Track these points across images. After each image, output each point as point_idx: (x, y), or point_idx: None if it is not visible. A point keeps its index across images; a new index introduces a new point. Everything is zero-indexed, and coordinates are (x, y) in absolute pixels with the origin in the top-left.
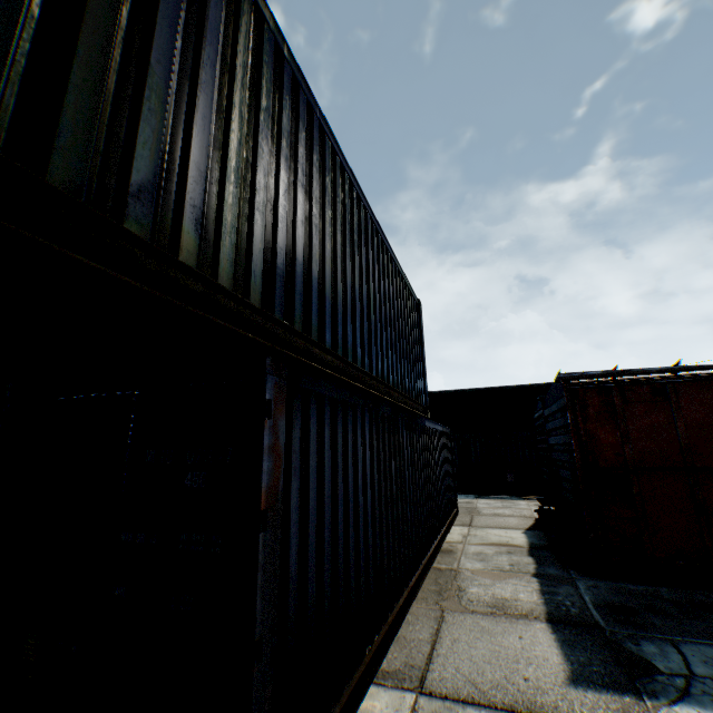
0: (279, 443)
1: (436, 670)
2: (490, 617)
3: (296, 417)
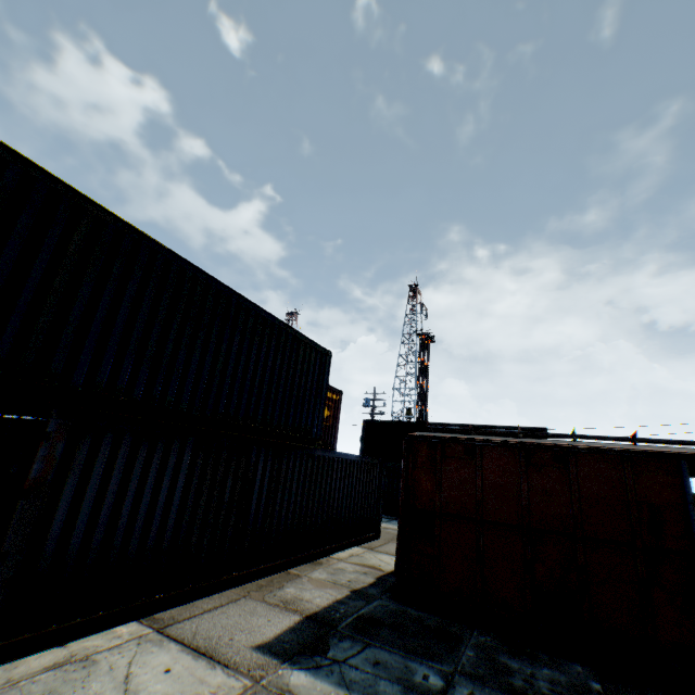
0: (55, 456)
1: (184, 623)
2: (269, 606)
3: (86, 441)
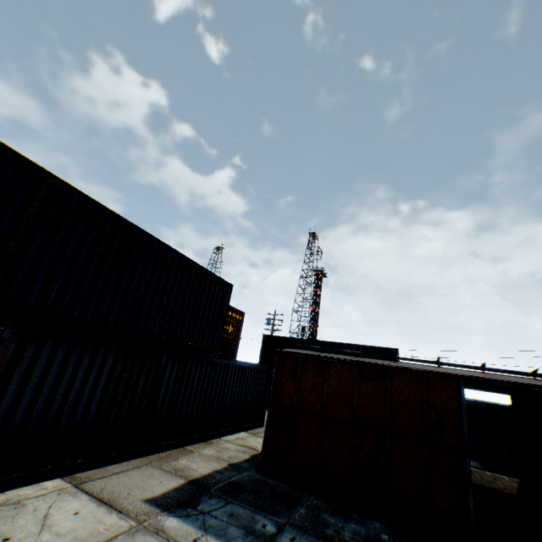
0: (8, 355)
1: (96, 481)
2: (163, 472)
3: (32, 345)
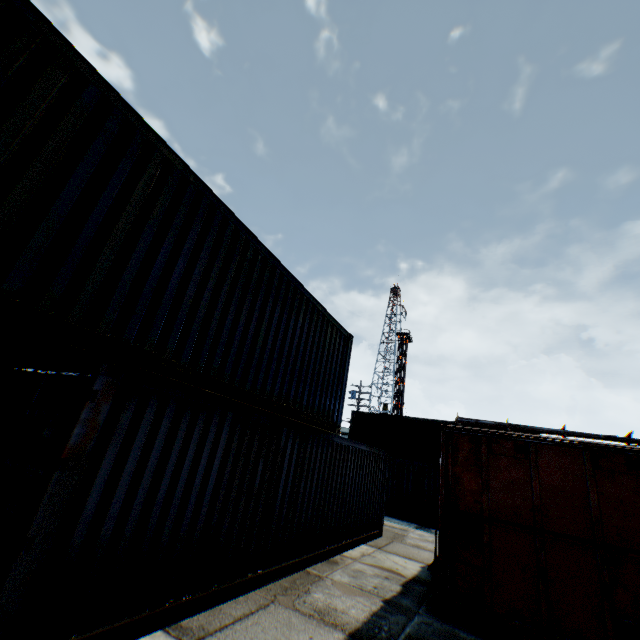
0: (98, 419)
1: (217, 636)
2: (304, 617)
3: (130, 406)
